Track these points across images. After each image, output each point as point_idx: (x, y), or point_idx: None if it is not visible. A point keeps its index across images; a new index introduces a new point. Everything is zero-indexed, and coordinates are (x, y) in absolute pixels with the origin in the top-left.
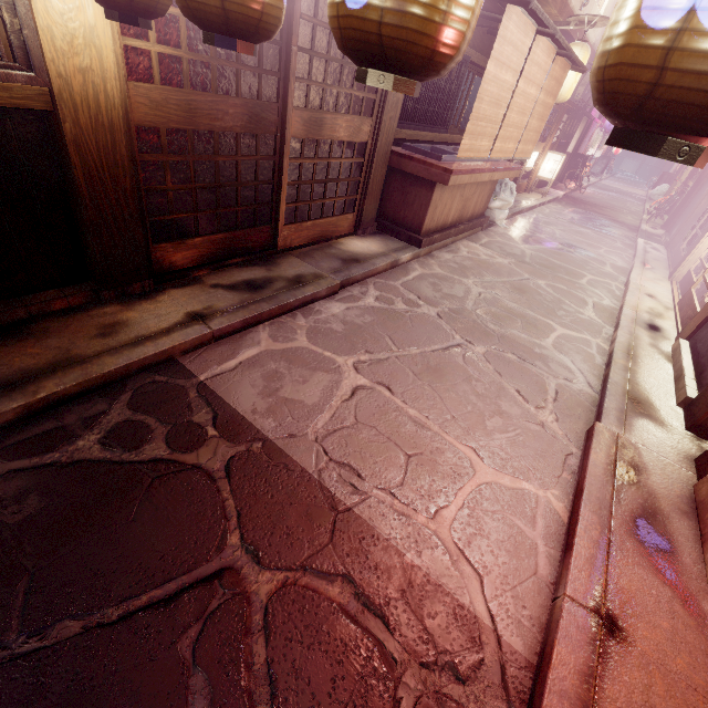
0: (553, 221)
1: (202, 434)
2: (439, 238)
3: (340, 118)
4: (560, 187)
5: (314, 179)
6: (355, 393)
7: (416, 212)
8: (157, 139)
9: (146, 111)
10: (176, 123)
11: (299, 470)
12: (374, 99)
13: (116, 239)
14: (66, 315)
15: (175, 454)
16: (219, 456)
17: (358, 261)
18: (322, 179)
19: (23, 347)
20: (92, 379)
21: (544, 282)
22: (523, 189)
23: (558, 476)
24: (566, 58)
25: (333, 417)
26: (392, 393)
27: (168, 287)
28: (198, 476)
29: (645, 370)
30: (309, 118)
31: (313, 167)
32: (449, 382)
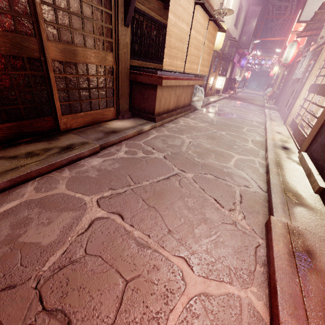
0: (225, 106)
1: None
2: (166, 116)
3: (89, 51)
4: (226, 93)
5: (79, 87)
6: (91, 225)
7: (150, 103)
8: None
9: None
10: None
11: None
12: (111, 41)
13: None
14: None
15: None
16: None
17: (116, 132)
18: (85, 87)
19: None
20: None
21: (225, 132)
22: (210, 94)
23: (253, 270)
24: (214, 21)
25: (63, 254)
26: (123, 219)
27: None
28: None
29: (289, 172)
30: (64, 49)
31: (76, 80)
32: (168, 201)
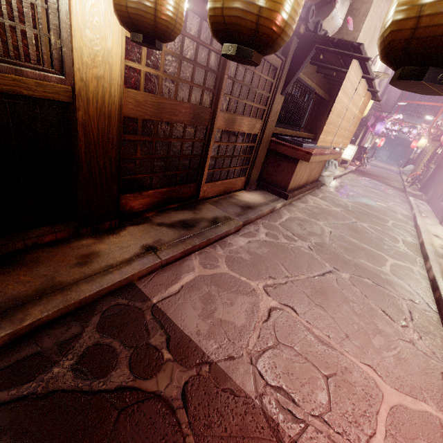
0: (355, 184)
1: (159, 357)
2: (297, 193)
3: (244, 119)
4: (351, 164)
5: (226, 155)
6: (271, 314)
7: (284, 177)
8: (135, 126)
9: (132, 107)
10: (149, 116)
11: (243, 396)
12: (264, 109)
13: (98, 191)
14: (53, 247)
15: (137, 380)
16: (175, 382)
17: (251, 208)
18: (230, 155)
19: (17, 275)
20: (70, 305)
21: (366, 224)
22: None
23: None
24: (374, 92)
25: (259, 338)
26: (297, 313)
27: (128, 224)
28: (159, 406)
29: None
30: (228, 118)
31: (226, 147)
32: (334, 303)
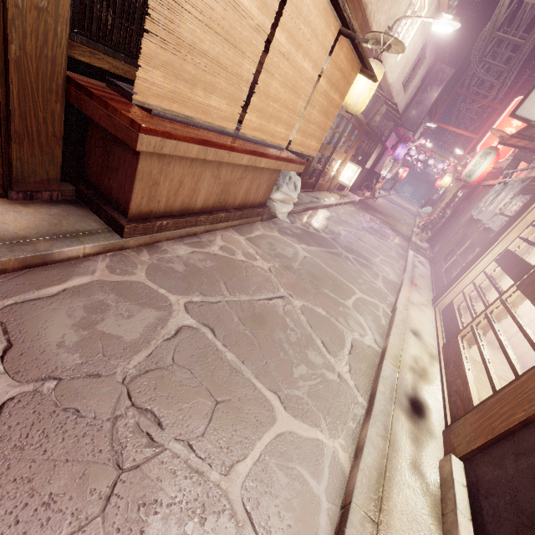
0: (343, 222)
1: None
2: (173, 225)
3: None
4: (358, 193)
5: None
6: None
7: (121, 184)
8: None
9: None
10: None
11: None
12: None
13: None
14: None
15: None
16: None
17: None
18: None
19: None
20: None
21: (301, 303)
22: (326, 188)
23: None
24: (350, 39)
25: None
26: None
27: None
28: None
29: None
30: None
31: None
32: None
